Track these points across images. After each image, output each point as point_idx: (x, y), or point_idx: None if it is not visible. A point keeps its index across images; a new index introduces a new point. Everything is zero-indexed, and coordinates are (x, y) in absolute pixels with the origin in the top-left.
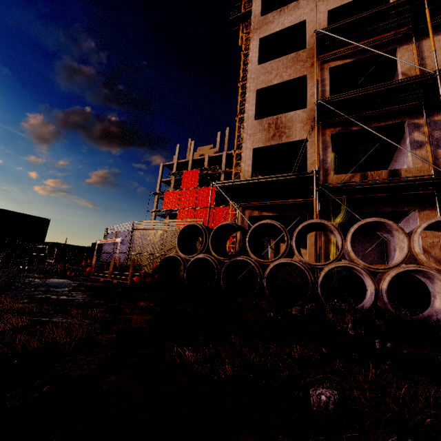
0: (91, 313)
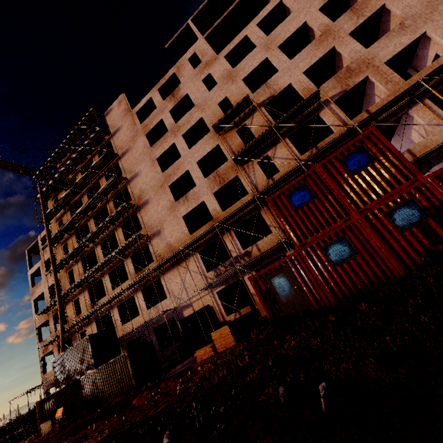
0: None
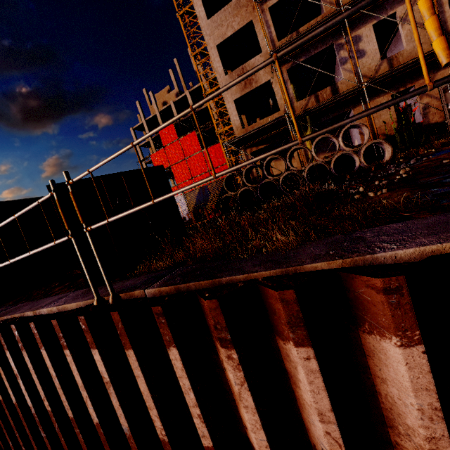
0: None
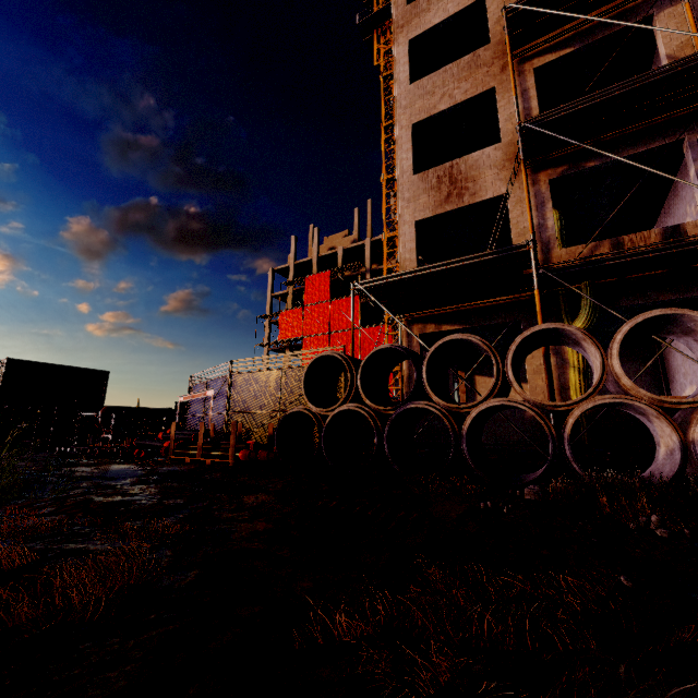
0: (158, 527)
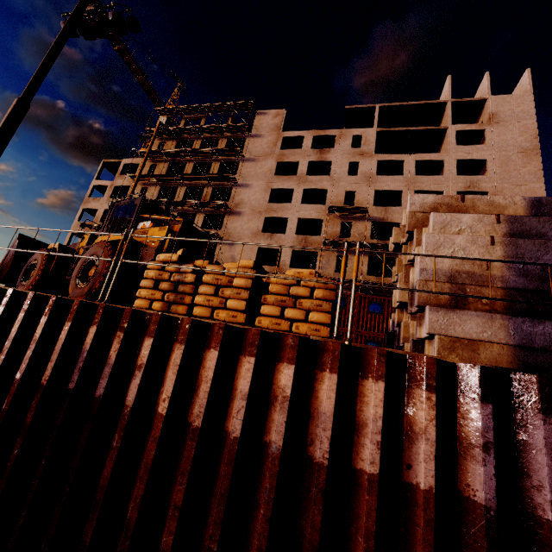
0: None
